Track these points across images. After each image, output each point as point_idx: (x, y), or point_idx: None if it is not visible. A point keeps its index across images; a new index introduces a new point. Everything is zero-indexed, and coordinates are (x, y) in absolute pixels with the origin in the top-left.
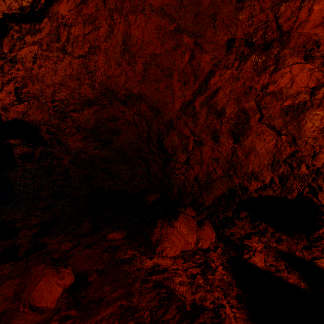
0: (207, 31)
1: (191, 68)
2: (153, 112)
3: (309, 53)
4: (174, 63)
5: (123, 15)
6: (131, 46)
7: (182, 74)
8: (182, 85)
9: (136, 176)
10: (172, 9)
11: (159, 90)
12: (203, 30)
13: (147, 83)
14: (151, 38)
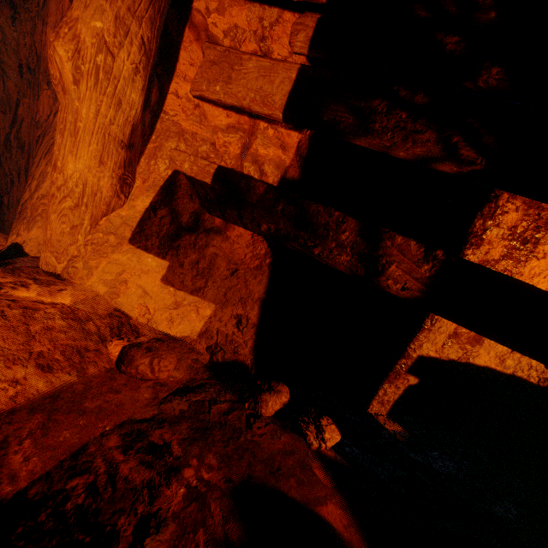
0: (5, 56)
1: (6, 96)
2: None
3: (49, 79)
4: None
5: None
6: None
7: (3, 103)
8: (4, 116)
9: (1, 228)
10: None
11: None
12: (2, 55)
13: None
14: None
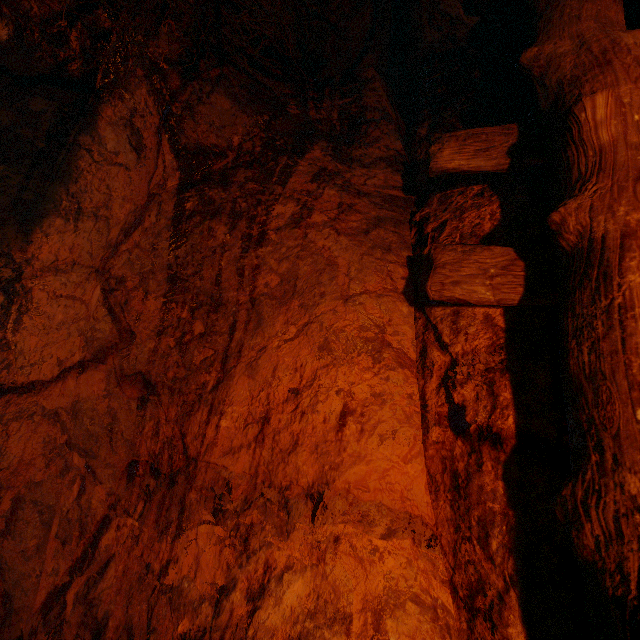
0: (103, 447)
1: (78, 509)
2: (5, 607)
3: (220, 502)
4: (60, 498)
5: (4, 423)
6: (1, 469)
7: (65, 521)
8: (60, 546)
9: None
10: (67, 414)
11: (26, 555)
12: (98, 445)
13: (12, 536)
14: (35, 455)
